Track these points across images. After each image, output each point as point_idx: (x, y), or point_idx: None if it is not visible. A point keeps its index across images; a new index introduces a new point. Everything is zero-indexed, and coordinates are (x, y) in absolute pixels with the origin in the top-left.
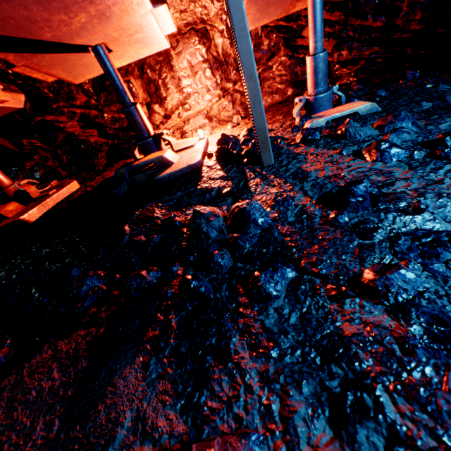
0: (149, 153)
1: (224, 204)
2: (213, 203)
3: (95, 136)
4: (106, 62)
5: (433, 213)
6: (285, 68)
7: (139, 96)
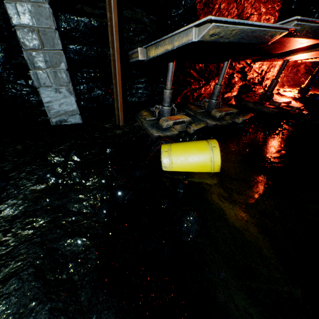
0: (307, 92)
1: None
2: None
3: (238, 77)
4: None
5: None
6: (293, 74)
7: (265, 68)
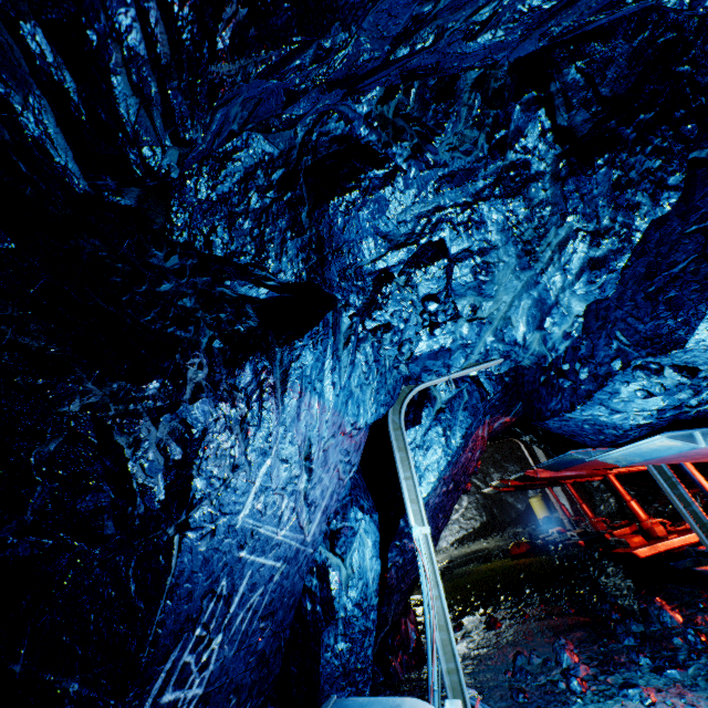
0: None
1: (689, 610)
2: (688, 606)
3: None
4: (683, 467)
5: (696, 662)
6: None
7: None
